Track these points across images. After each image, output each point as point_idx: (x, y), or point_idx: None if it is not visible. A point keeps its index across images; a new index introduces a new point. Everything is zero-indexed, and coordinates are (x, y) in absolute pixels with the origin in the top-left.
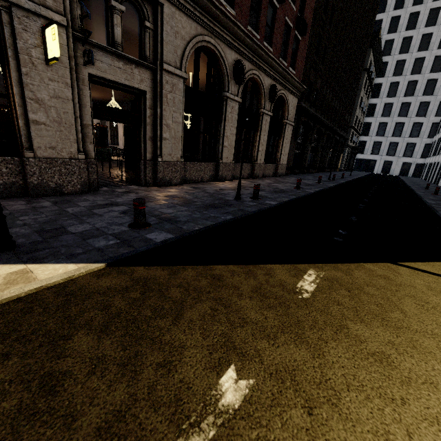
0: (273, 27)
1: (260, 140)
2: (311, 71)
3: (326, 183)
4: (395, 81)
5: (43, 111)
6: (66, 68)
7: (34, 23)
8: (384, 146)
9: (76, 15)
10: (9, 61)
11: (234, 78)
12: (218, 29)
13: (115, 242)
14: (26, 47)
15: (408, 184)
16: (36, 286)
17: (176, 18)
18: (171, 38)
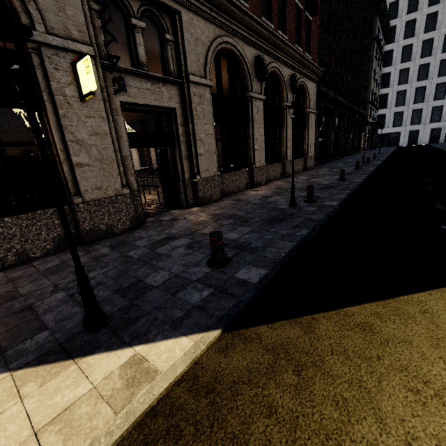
0: (284, 13)
1: (287, 136)
2: (324, 52)
3: (364, 168)
4: (407, 44)
5: (84, 152)
6: (100, 101)
7: (63, 59)
8: (407, 115)
9: (100, 42)
10: (46, 106)
11: (256, 75)
12: (235, 27)
13: (209, 292)
14: (60, 87)
15: None
16: (164, 385)
17: (194, 24)
18: (192, 46)
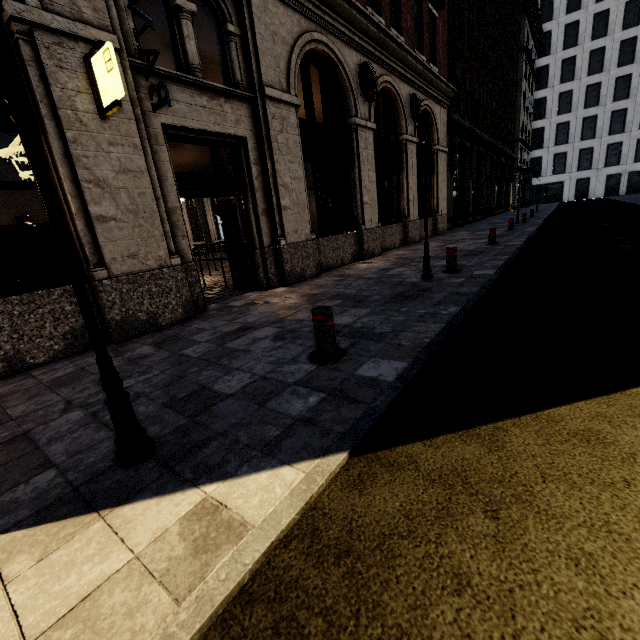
0: (398, 4)
1: (408, 184)
2: (456, 64)
3: (521, 228)
4: (568, 57)
5: (108, 199)
6: (130, 120)
7: (70, 52)
8: (572, 158)
9: (128, 31)
10: (45, 125)
11: (362, 92)
12: (329, 19)
13: (318, 398)
14: (66, 95)
15: (639, 204)
16: (261, 546)
17: (270, 10)
18: (267, 44)
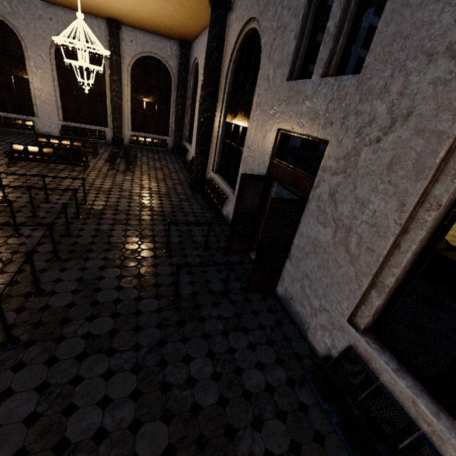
0: None
1: None
2: None
3: None
4: None
5: None
6: None
7: None
8: None
9: None
10: None
11: None
12: None
13: None
14: None
15: None
16: None
17: None
18: None
